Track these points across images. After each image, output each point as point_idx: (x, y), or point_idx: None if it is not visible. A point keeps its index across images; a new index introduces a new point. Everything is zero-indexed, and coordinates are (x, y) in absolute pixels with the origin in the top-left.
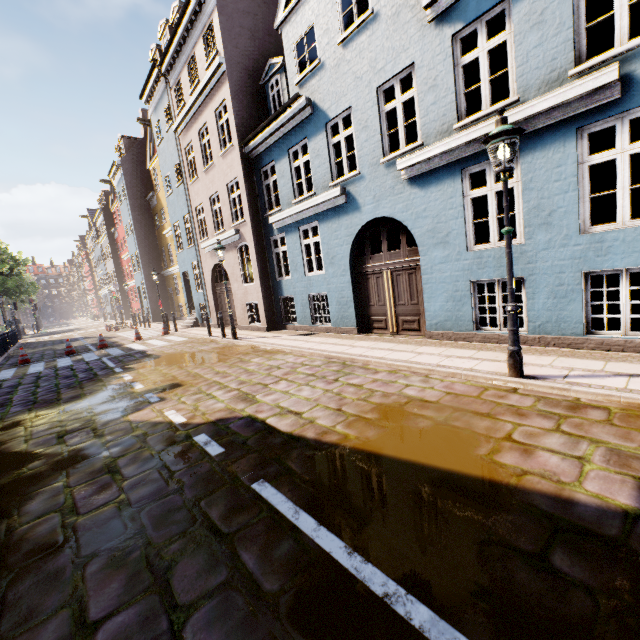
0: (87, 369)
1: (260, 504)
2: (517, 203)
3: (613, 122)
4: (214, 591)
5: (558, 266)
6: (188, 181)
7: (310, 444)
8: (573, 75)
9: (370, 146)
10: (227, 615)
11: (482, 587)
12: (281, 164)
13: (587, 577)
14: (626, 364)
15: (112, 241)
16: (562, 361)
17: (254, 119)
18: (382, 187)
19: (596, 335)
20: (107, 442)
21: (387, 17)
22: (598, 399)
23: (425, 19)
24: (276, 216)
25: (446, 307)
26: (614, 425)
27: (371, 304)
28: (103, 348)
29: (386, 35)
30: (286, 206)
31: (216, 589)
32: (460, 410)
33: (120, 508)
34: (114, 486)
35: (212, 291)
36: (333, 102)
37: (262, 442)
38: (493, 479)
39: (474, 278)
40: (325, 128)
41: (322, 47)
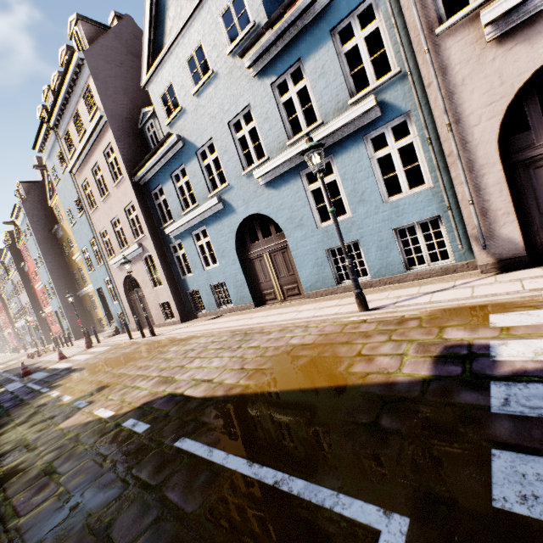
0: (12, 398)
1: (182, 455)
2: (341, 190)
3: (382, 130)
4: (148, 528)
5: (377, 228)
6: (89, 211)
7: (220, 400)
8: (351, 104)
9: (232, 164)
10: (159, 539)
11: (338, 454)
12: (167, 186)
13: (400, 426)
14: (431, 285)
15: (23, 275)
16: (394, 293)
17: (138, 154)
18: (248, 192)
19: (412, 270)
20: (41, 452)
21: (224, 75)
22: (415, 313)
23: (250, 75)
24: (171, 227)
25: (314, 272)
26: (423, 327)
27: (260, 282)
28: (27, 375)
29: (226, 87)
30: (177, 218)
31: (149, 526)
32: (328, 344)
33: (60, 499)
34: (52, 484)
35: (127, 300)
36: (198, 136)
37: (181, 410)
38: (348, 384)
39: (327, 247)
40: (196, 155)
41: (181, 98)
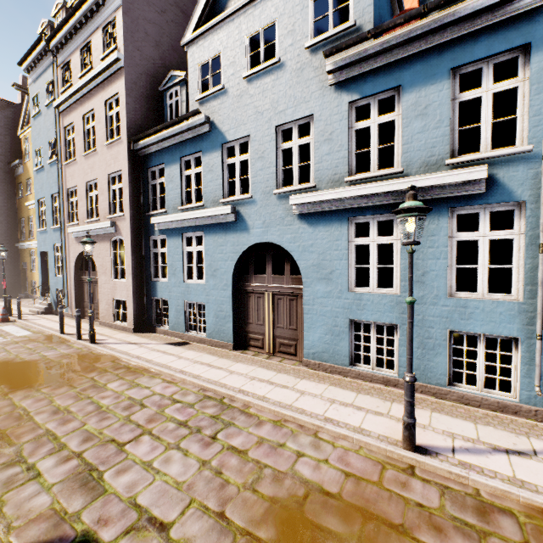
0: None
1: None
2: (395, 258)
3: (477, 210)
4: None
5: (428, 321)
6: (63, 160)
7: None
8: (449, 164)
9: (265, 175)
10: None
11: None
12: (171, 169)
13: None
14: (493, 430)
15: None
16: (438, 420)
17: (148, 119)
18: (273, 215)
19: (457, 388)
20: None
21: (292, 69)
22: (497, 493)
23: (326, 82)
24: (159, 218)
25: (325, 339)
26: None
27: (250, 321)
28: None
29: (290, 84)
30: (172, 210)
31: None
32: (370, 517)
33: None
34: None
35: (74, 278)
36: (232, 127)
37: None
38: None
39: (353, 317)
40: (221, 148)
41: (227, 75)
